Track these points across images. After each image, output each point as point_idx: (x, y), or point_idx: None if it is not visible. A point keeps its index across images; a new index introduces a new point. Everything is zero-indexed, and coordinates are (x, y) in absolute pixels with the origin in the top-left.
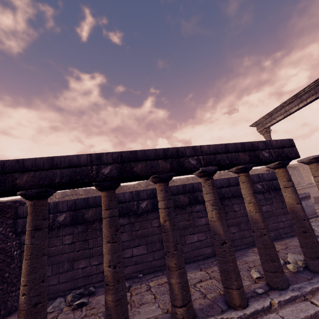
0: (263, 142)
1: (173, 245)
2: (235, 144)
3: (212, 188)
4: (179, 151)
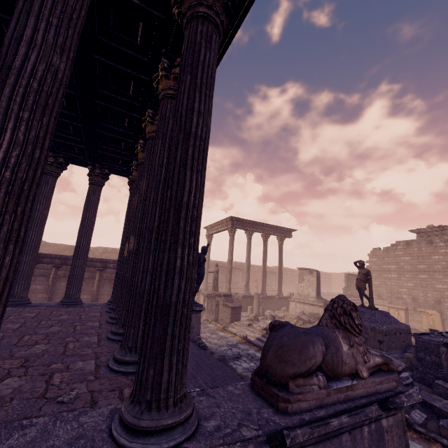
0: (114, 260)
1: (50, 291)
2: (98, 259)
3: None
4: (68, 257)
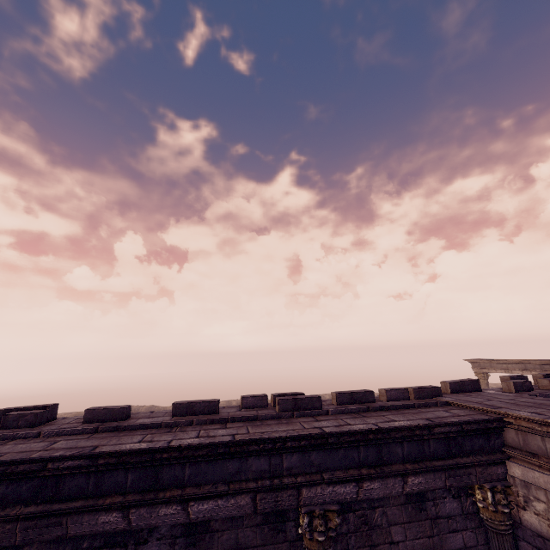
0: None
1: None
2: None
3: None
4: None
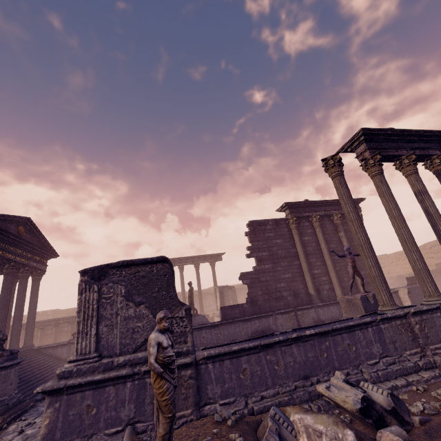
0: (63, 317)
1: None
2: (52, 319)
3: (40, 332)
4: None
